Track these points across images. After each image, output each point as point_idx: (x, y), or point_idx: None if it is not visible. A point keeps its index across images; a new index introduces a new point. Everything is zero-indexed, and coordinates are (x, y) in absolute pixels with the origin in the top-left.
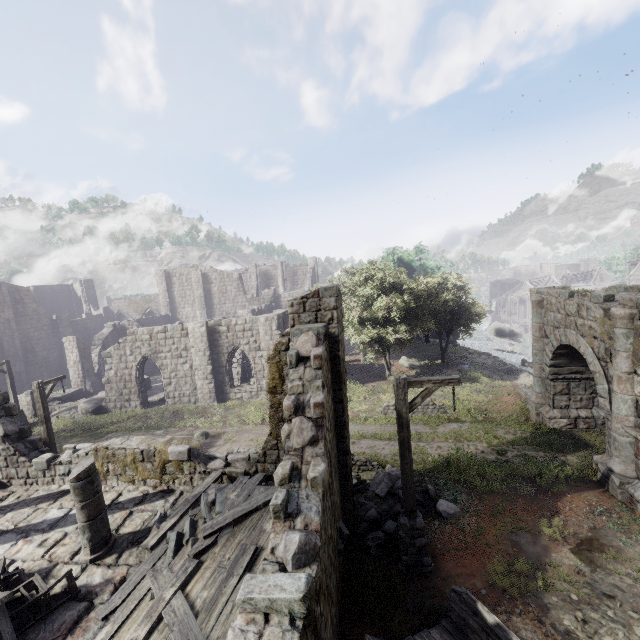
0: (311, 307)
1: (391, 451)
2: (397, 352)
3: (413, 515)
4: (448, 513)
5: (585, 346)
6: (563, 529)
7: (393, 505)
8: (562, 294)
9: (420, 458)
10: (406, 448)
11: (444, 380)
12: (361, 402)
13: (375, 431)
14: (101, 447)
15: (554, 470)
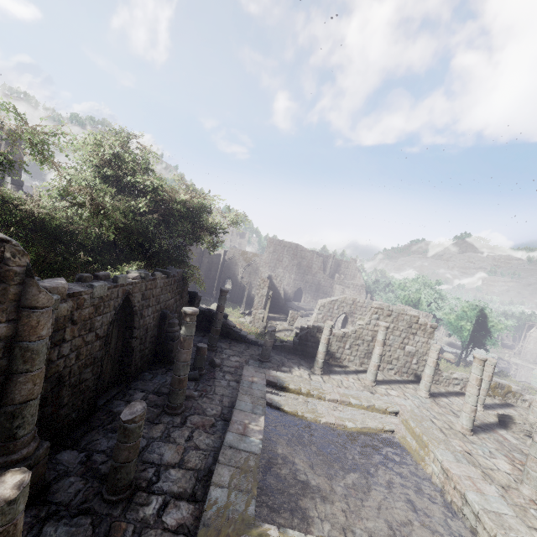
0: None
1: None
2: None
3: None
4: None
5: None
6: None
7: None
8: None
9: None
10: None
11: None
12: None
13: None
14: None
15: None
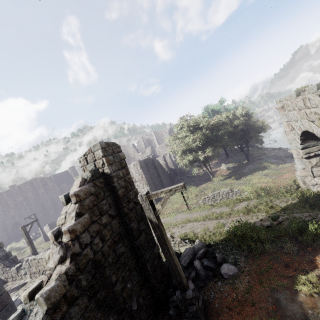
0: (90, 160)
1: (201, 229)
2: (223, 161)
3: (183, 288)
4: (228, 275)
5: (316, 128)
6: (319, 283)
7: (191, 272)
8: (292, 96)
9: (218, 231)
10: (162, 242)
11: (171, 189)
12: (194, 198)
13: (196, 216)
14: (32, 259)
15: (311, 229)
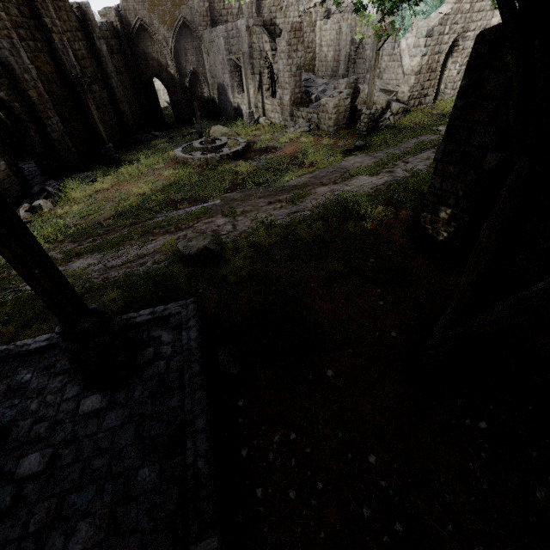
0: None
1: None
2: None
3: None
4: None
5: None
6: None
7: None
8: None
9: None
10: None
11: None
12: None
13: None
14: None
15: None
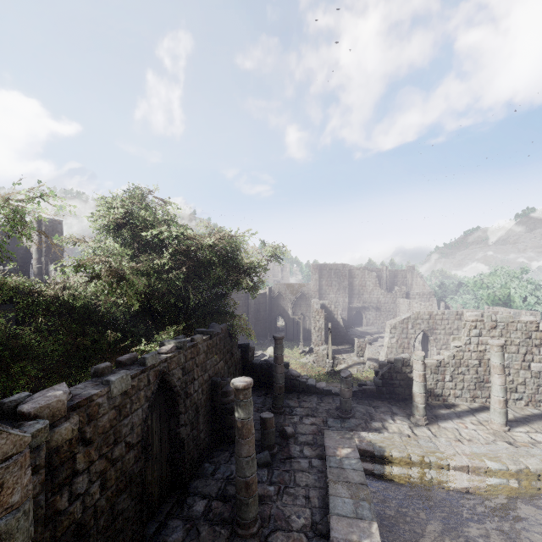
0: None
1: None
2: None
3: None
4: None
5: None
6: None
7: None
8: None
9: None
10: None
11: None
12: None
13: None
14: None
15: None
